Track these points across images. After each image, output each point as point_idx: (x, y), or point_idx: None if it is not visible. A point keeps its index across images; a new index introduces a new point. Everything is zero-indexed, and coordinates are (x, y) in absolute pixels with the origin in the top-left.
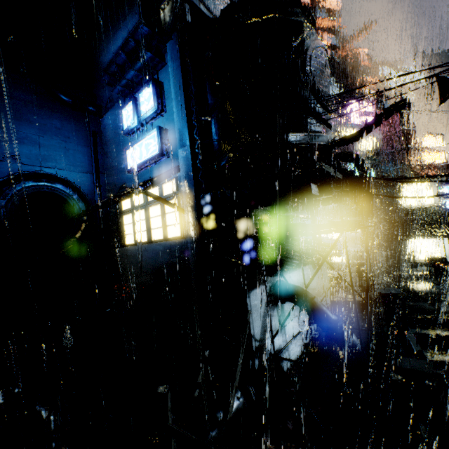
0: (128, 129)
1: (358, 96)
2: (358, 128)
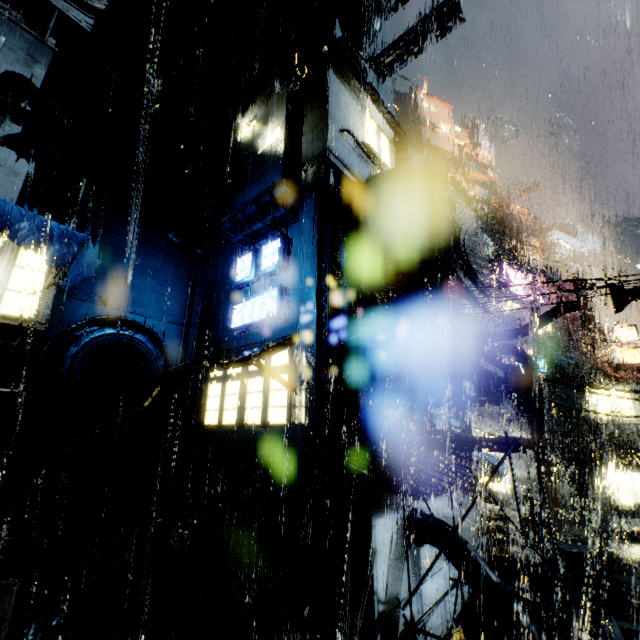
0: (241, 281)
1: (521, 261)
2: (522, 304)
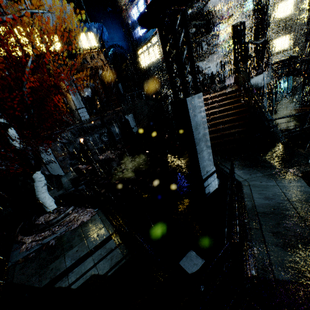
0: (137, 18)
1: None
2: None
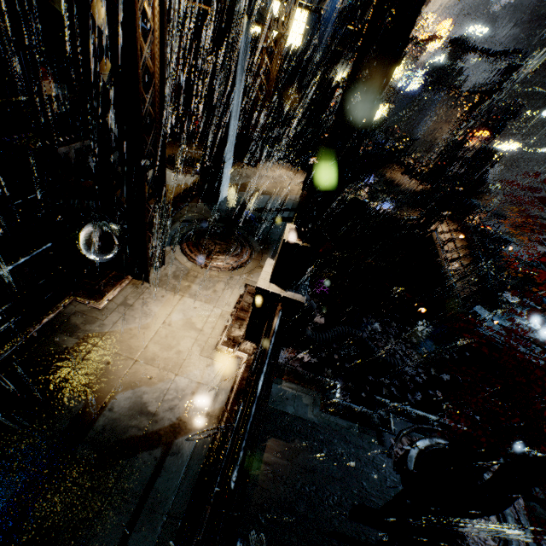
0: None
1: None
2: None
